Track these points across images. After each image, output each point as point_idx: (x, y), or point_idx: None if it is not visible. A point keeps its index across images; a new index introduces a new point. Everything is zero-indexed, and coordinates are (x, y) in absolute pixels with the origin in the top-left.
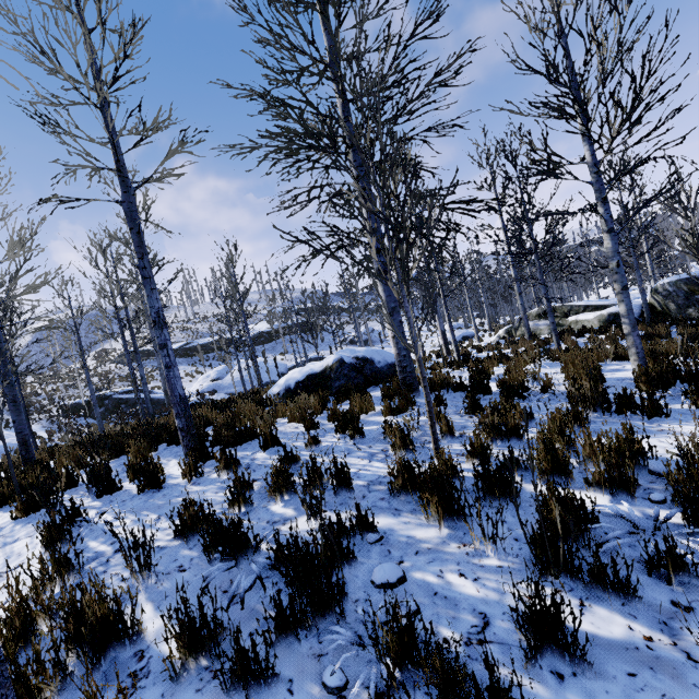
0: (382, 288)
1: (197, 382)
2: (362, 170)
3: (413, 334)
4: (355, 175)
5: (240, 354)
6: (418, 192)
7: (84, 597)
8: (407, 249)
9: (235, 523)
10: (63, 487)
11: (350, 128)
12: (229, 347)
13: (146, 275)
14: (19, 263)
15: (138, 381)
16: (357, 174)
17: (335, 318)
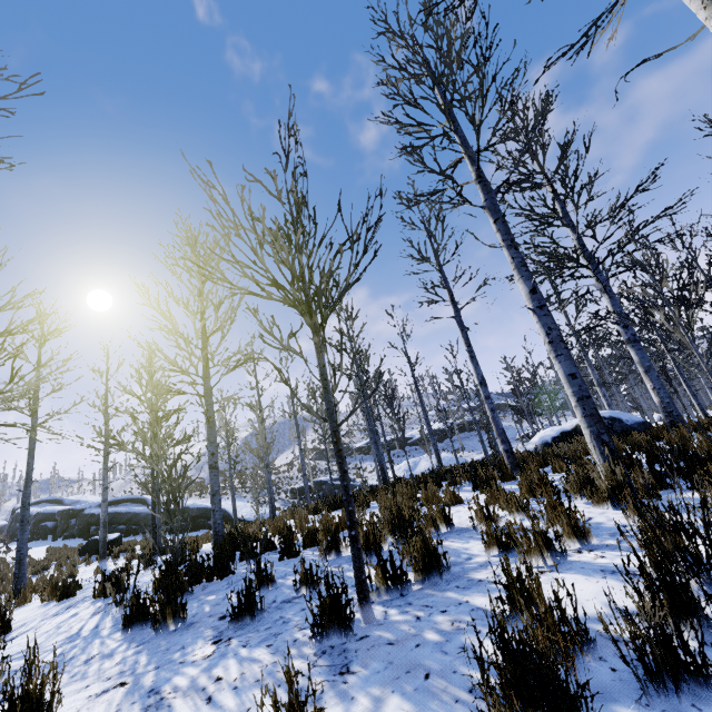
0: (634, 353)
1: (390, 474)
2: (600, 275)
3: (704, 364)
4: (595, 279)
5: (417, 451)
6: (697, 282)
7: (569, 477)
8: (691, 313)
9: (628, 457)
10: (460, 473)
11: (585, 251)
12: (405, 446)
13: (473, 356)
14: (381, 359)
15: (335, 474)
16: (597, 278)
17: (505, 415)
